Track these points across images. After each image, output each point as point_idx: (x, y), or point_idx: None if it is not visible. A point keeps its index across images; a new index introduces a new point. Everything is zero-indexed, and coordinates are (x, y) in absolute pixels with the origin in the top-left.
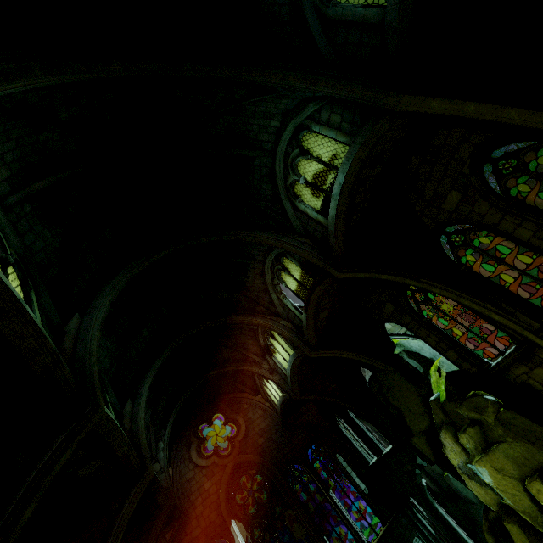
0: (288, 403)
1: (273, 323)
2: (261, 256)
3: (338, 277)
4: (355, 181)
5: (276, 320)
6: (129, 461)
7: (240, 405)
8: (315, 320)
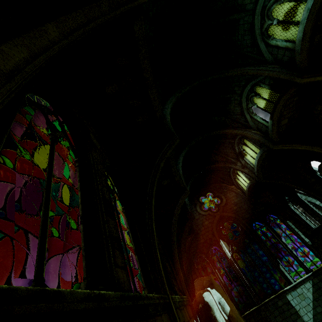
0: (253, 189)
1: (247, 132)
2: (240, 90)
3: (300, 82)
4: (321, 3)
5: (248, 130)
6: (179, 183)
7: (222, 189)
8: (277, 125)
